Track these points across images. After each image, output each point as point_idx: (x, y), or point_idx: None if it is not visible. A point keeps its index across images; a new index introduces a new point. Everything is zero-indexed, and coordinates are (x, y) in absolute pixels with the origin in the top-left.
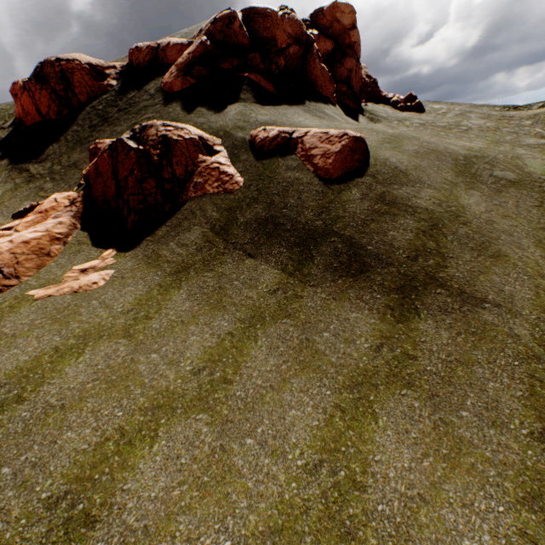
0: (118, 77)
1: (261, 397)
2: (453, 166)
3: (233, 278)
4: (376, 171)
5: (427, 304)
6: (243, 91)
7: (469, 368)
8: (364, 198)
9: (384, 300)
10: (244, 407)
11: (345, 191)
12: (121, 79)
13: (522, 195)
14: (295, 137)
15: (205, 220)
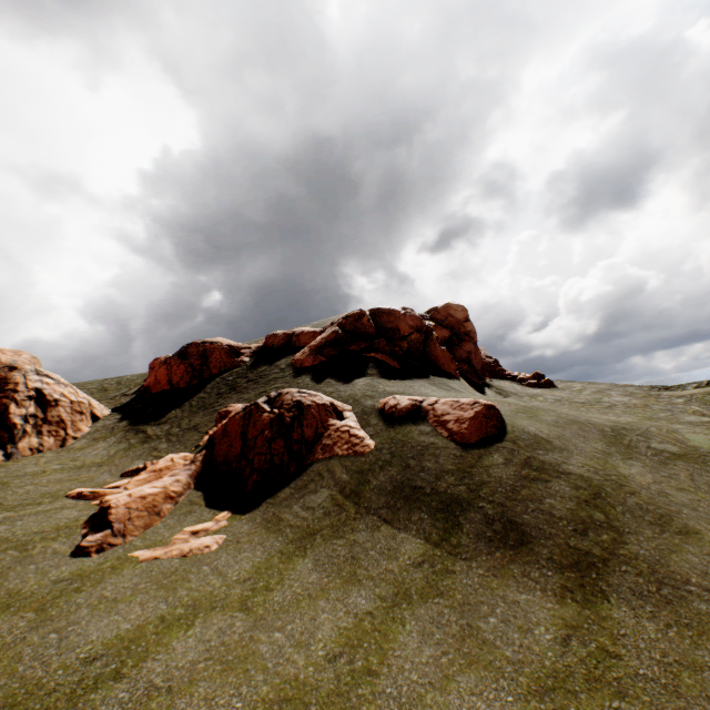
0: (251, 355)
1: (419, 697)
2: (601, 436)
3: (368, 547)
4: (516, 436)
5: (613, 585)
6: (370, 366)
7: (698, 674)
8: (507, 462)
9: (558, 577)
10: (399, 709)
11: (485, 454)
12: (254, 356)
13: (694, 468)
14: (426, 404)
15: (334, 481)
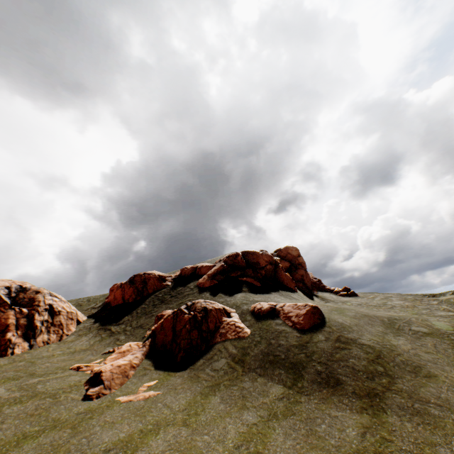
0: (172, 280)
1: None
2: (381, 323)
3: (251, 390)
4: (331, 324)
5: (388, 404)
6: (244, 285)
7: (434, 448)
8: (327, 339)
9: (358, 402)
10: None
11: (314, 335)
12: (173, 281)
13: (437, 341)
14: (278, 307)
15: (228, 354)
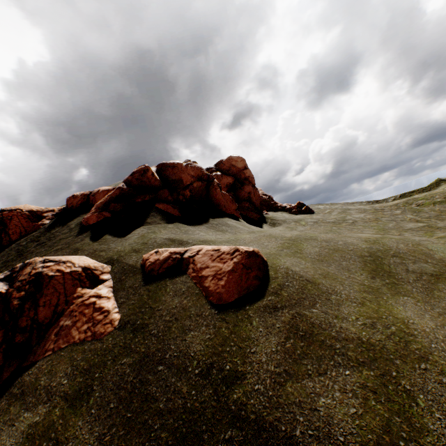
0: (54, 217)
1: None
2: (362, 264)
3: None
4: (280, 288)
5: None
6: (151, 217)
7: None
8: (270, 334)
9: None
10: None
11: (244, 322)
12: (55, 218)
13: None
14: (187, 256)
15: (47, 394)
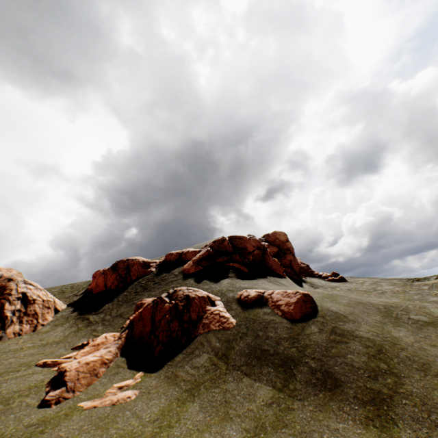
0: (157, 266)
1: None
2: (378, 312)
3: (235, 393)
4: (324, 313)
5: (399, 414)
6: (230, 271)
7: None
8: (320, 331)
9: (362, 410)
10: None
11: (306, 326)
12: (158, 267)
13: None
14: (266, 294)
15: (211, 348)
